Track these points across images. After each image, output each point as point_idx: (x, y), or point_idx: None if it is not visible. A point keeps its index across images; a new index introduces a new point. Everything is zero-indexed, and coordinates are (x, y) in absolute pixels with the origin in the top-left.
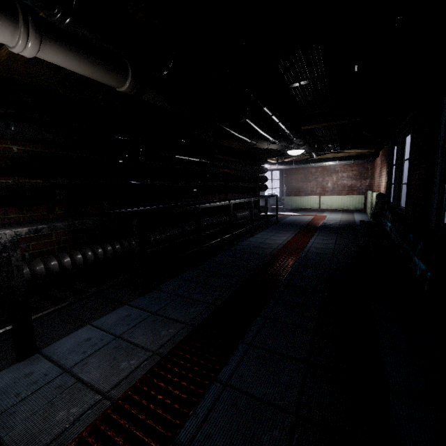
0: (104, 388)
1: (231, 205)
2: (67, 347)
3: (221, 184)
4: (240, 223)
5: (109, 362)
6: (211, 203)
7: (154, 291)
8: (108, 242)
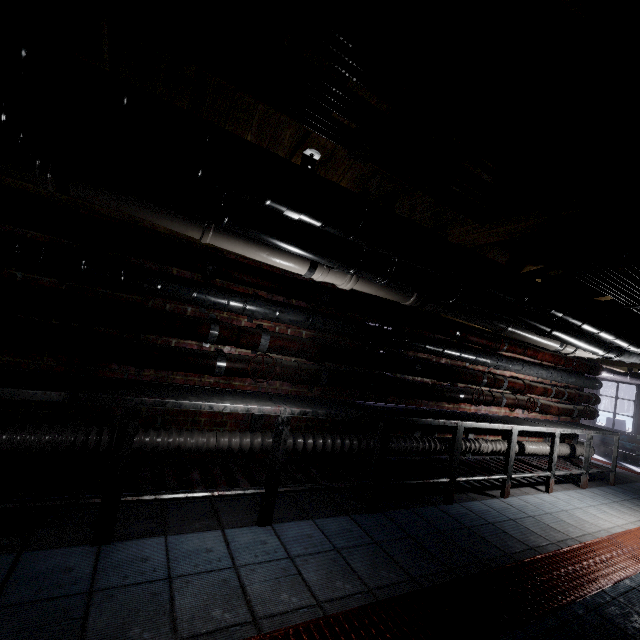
0: (319, 596)
1: (515, 432)
2: (293, 534)
3: (504, 393)
4: (530, 461)
5: (325, 572)
6: (481, 422)
7: (381, 514)
8: (347, 433)
